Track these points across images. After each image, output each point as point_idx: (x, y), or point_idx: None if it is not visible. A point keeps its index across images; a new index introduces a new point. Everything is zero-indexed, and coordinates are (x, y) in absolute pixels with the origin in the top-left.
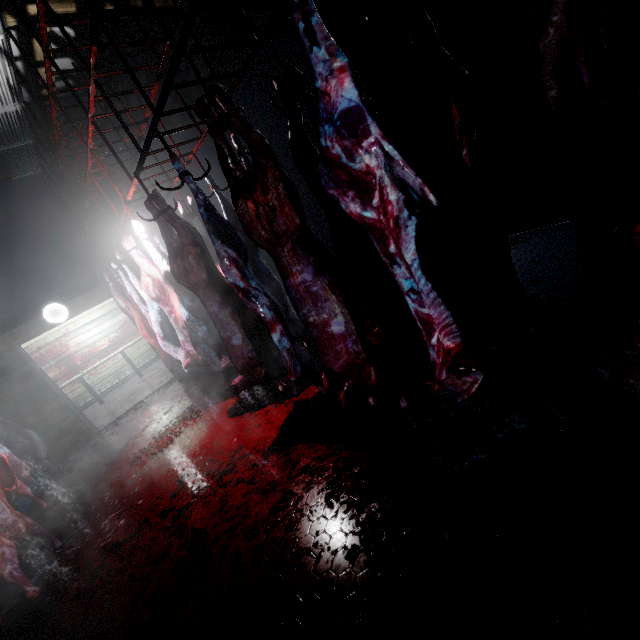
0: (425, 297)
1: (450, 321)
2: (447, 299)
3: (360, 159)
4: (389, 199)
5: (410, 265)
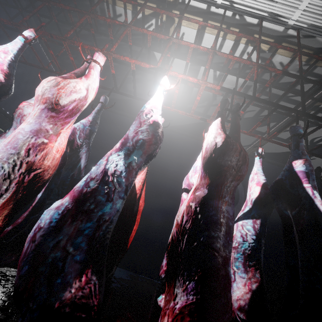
0: None
1: None
2: None
3: None
4: None
5: None
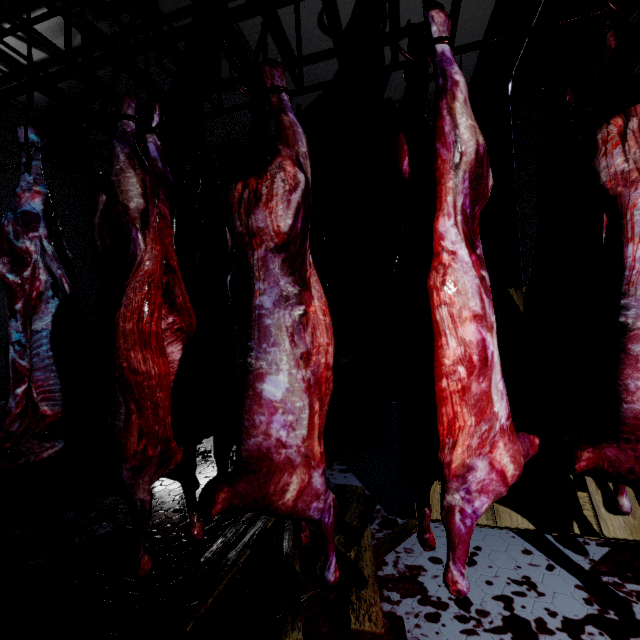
0: (37, 360)
1: (53, 389)
2: (60, 370)
3: (22, 241)
4: (38, 277)
5: (36, 331)
